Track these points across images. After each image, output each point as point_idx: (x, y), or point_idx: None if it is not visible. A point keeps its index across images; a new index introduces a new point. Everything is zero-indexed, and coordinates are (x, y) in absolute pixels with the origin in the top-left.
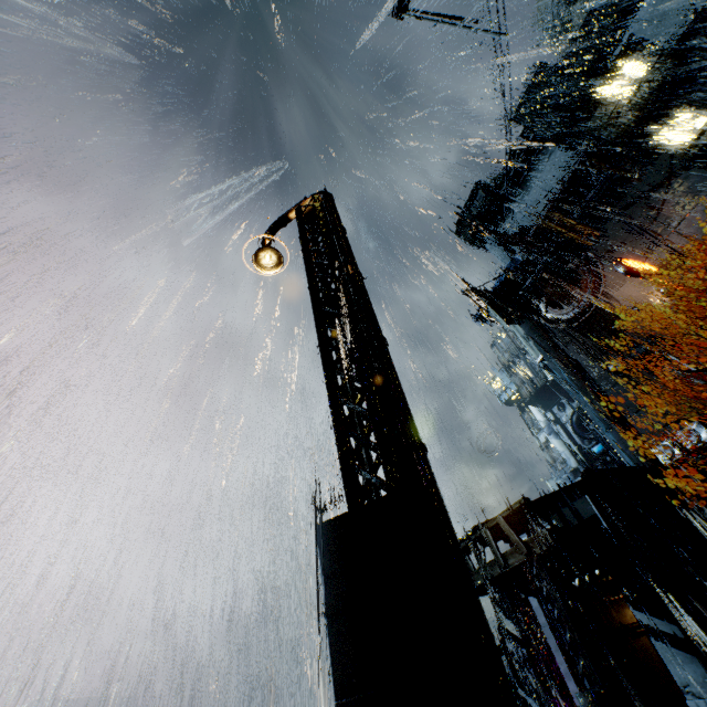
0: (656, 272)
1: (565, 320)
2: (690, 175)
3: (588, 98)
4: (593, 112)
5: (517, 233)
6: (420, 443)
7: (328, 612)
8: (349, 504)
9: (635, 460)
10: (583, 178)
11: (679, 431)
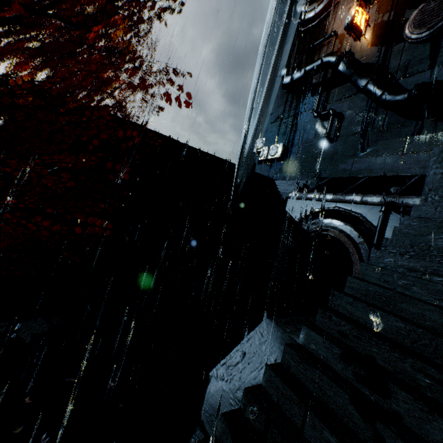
0: None
1: (301, 22)
2: None
3: None
4: None
5: None
6: None
7: None
8: None
9: (249, 151)
10: None
11: (273, 145)
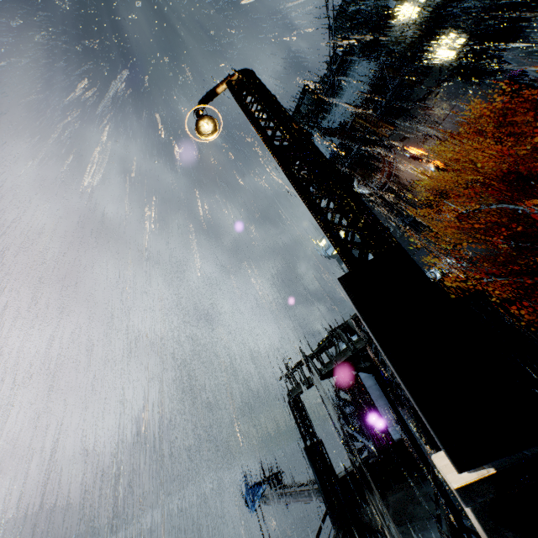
0: (429, 155)
1: (370, 194)
2: (452, 83)
3: (385, 18)
4: (390, 29)
5: (337, 128)
6: (387, 227)
7: (364, 318)
8: (351, 266)
9: None
10: (383, 84)
11: (440, 262)
